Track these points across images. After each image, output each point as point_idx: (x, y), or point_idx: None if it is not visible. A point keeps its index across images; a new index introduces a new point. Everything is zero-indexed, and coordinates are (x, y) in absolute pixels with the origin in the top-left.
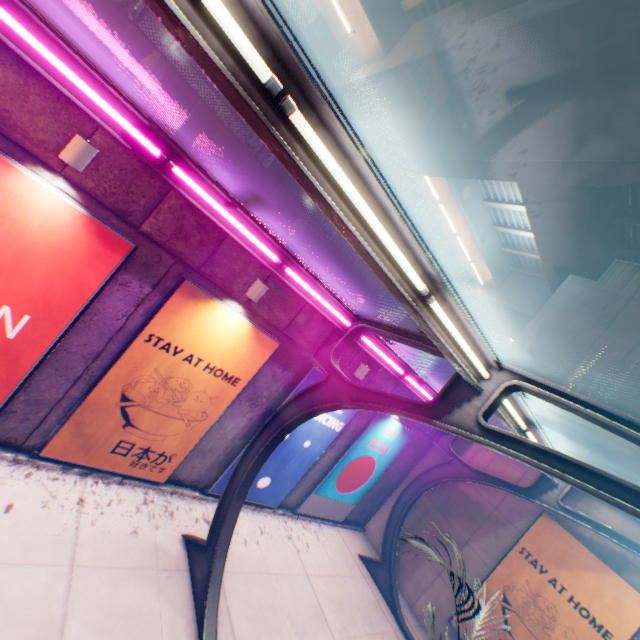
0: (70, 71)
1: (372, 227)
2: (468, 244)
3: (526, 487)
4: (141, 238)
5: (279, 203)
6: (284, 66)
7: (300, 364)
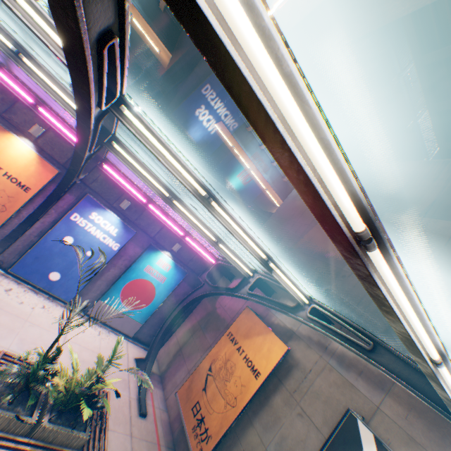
0: None
1: None
2: (258, 175)
3: (234, 287)
4: None
5: None
6: None
7: (80, 192)
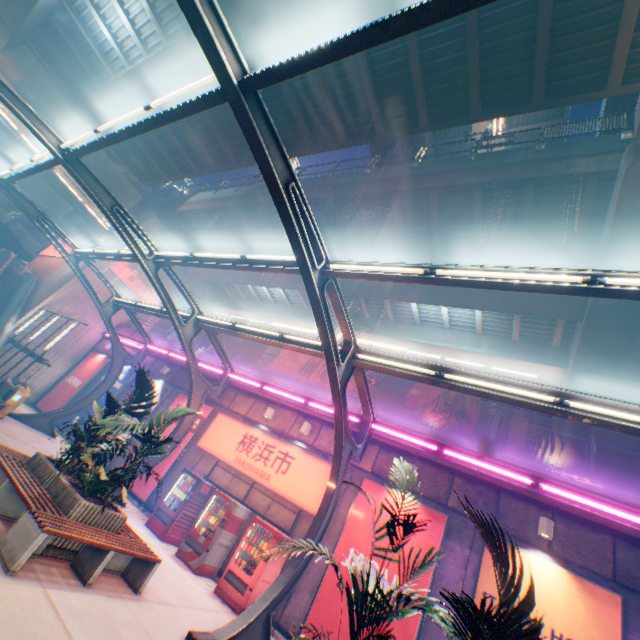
0: (399, 434)
1: (495, 388)
2: None
3: None
4: (449, 511)
5: (520, 458)
6: (438, 369)
7: None
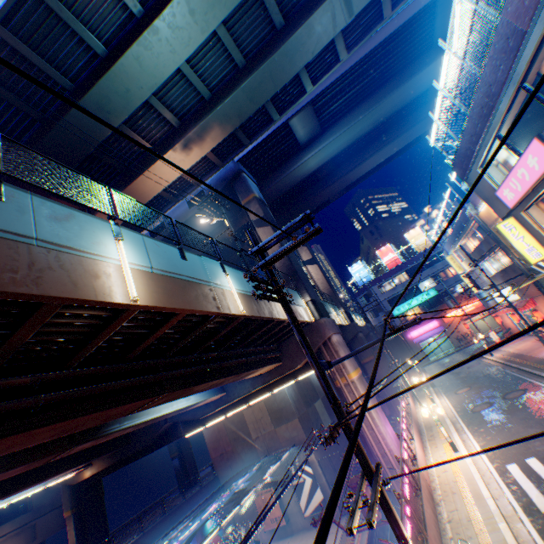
0: None
1: None
2: None
3: (240, 484)
4: None
5: None
6: None
7: None
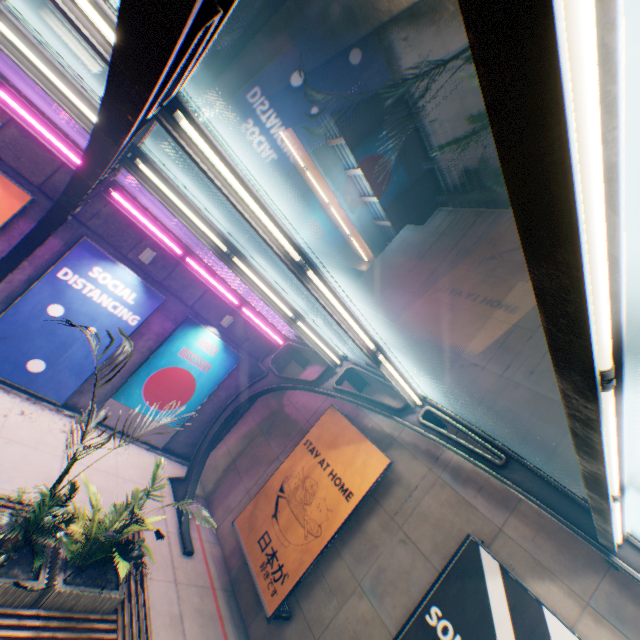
0: None
1: None
2: (341, 214)
3: (314, 380)
4: None
5: None
6: None
7: (71, 233)
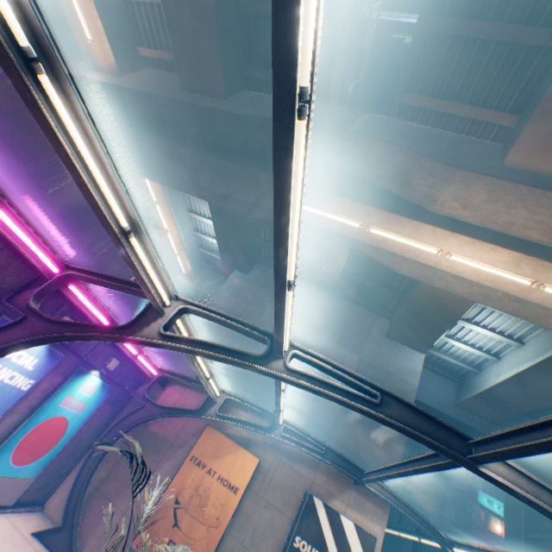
0: None
1: (93, 171)
2: (177, 240)
3: (199, 408)
4: None
5: None
6: (40, 45)
7: None
